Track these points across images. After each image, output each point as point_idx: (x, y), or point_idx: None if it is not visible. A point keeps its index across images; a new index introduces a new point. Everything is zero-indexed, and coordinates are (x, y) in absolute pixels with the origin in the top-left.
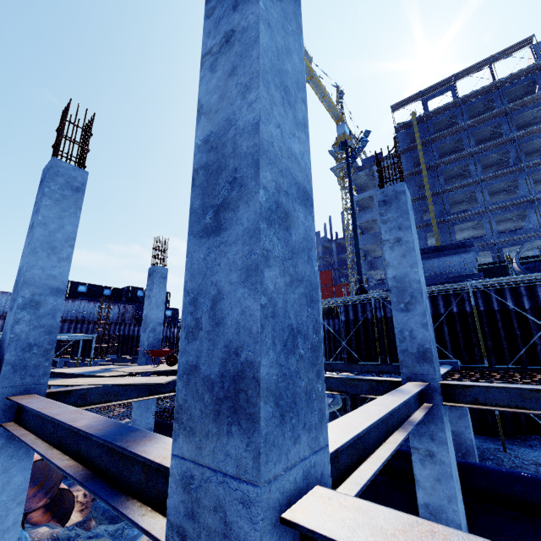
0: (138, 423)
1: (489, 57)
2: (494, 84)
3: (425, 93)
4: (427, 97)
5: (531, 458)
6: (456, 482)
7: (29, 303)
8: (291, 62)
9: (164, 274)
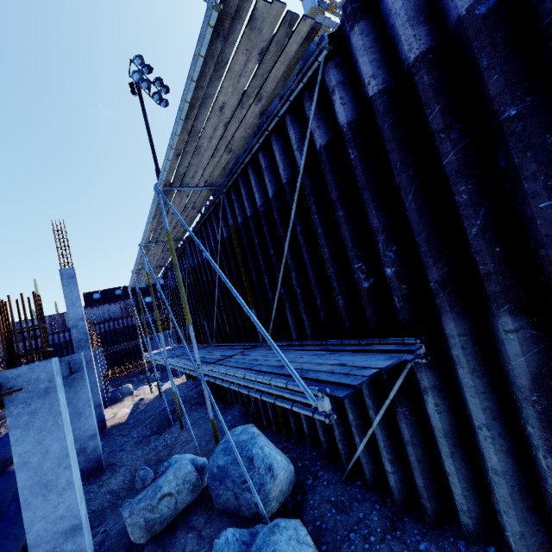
0: None
1: None
2: None
3: None
4: None
5: (183, 438)
6: None
7: None
8: None
9: None
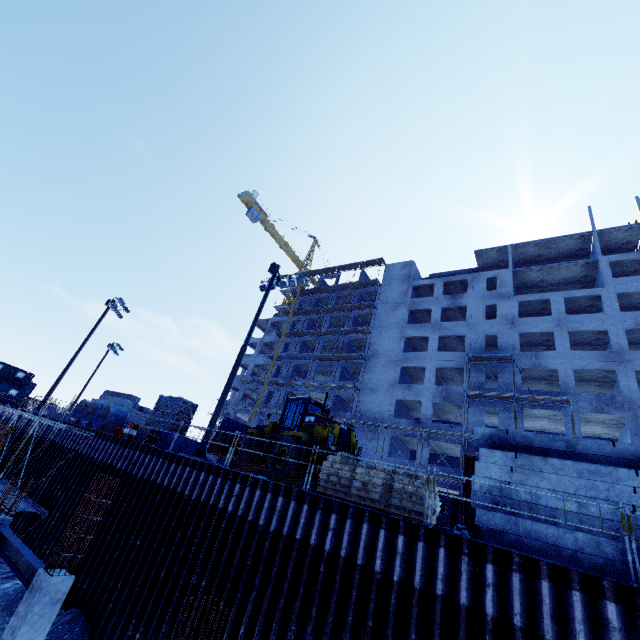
0: None
1: (358, 263)
2: (352, 285)
3: (320, 272)
4: (323, 276)
5: None
6: None
7: None
8: None
9: None
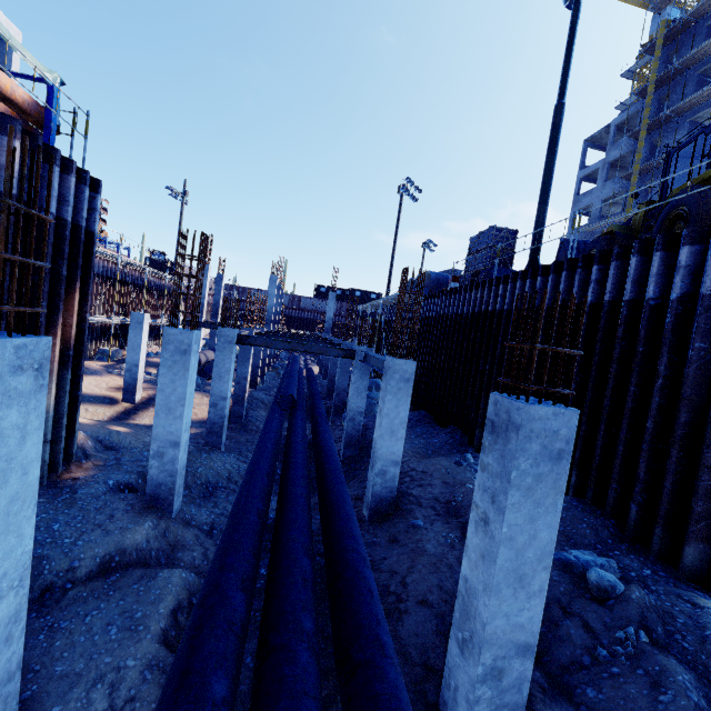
0: None
1: None
2: None
3: None
4: None
5: None
6: (264, 350)
7: (215, 305)
8: (204, 283)
9: (282, 292)
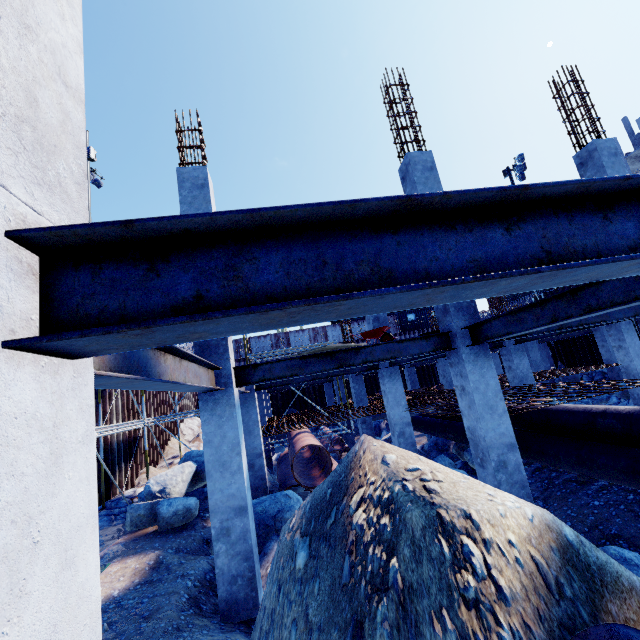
0: (391, 417)
1: None
2: None
3: None
4: None
5: None
6: None
7: None
8: None
9: None
